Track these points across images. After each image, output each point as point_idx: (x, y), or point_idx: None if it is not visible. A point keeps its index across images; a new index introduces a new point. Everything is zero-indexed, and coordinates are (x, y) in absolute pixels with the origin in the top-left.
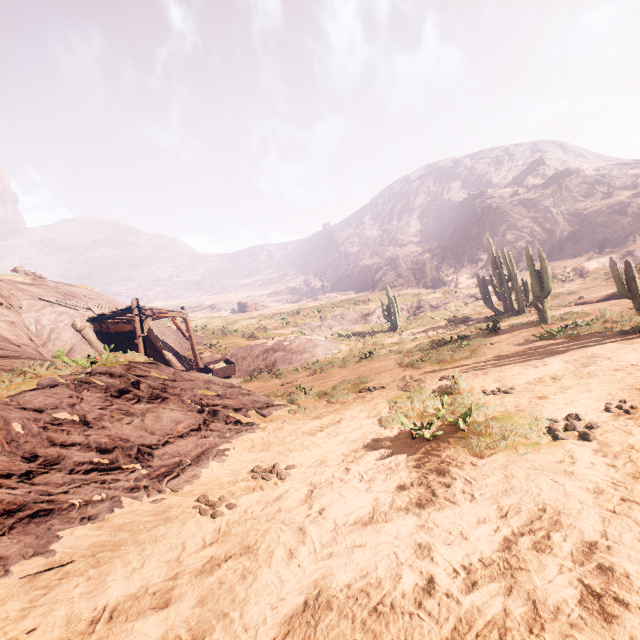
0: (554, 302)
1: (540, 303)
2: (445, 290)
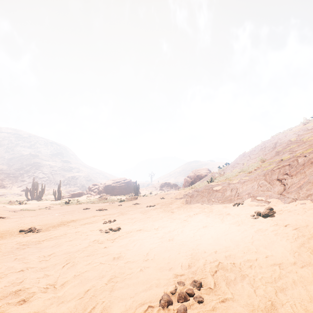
0: (46, 199)
1: (41, 195)
2: (6, 190)
